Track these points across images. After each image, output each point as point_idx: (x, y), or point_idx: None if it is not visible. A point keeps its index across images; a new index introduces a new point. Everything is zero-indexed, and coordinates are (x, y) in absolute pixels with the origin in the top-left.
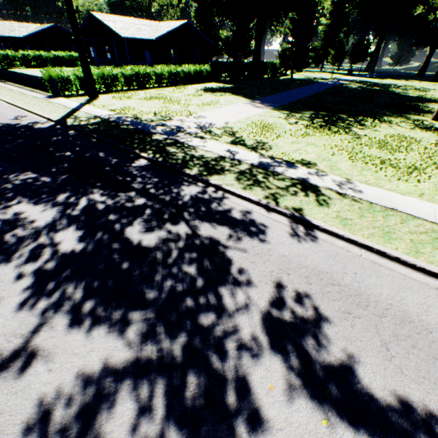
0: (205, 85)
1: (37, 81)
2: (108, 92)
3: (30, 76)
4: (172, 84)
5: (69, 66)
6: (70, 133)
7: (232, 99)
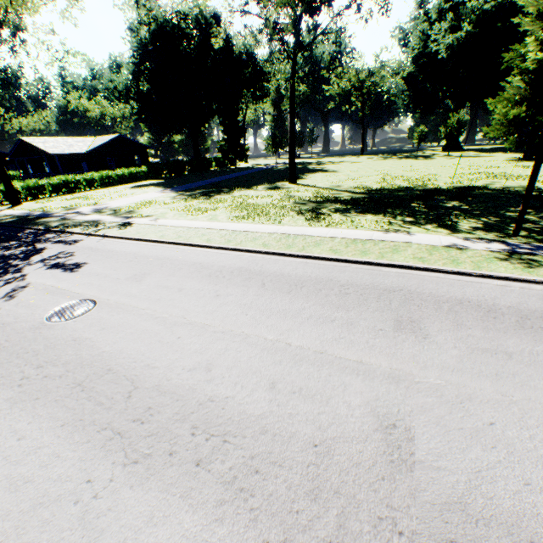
0: (140, 183)
1: None
2: (35, 199)
3: None
4: (106, 186)
5: None
6: None
7: (149, 190)
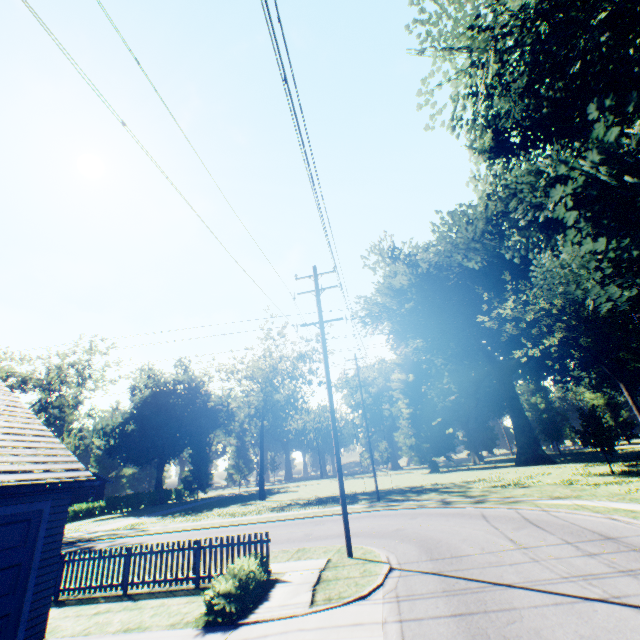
0: (98, 517)
1: None
2: None
3: None
4: None
5: None
6: None
7: (122, 519)
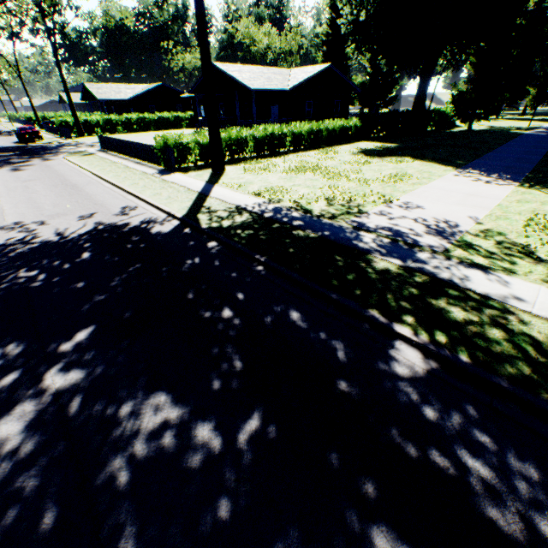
0: (356, 145)
1: (147, 150)
2: (232, 160)
3: (138, 145)
4: (310, 146)
5: (173, 127)
6: (210, 247)
7: (423, 167)
